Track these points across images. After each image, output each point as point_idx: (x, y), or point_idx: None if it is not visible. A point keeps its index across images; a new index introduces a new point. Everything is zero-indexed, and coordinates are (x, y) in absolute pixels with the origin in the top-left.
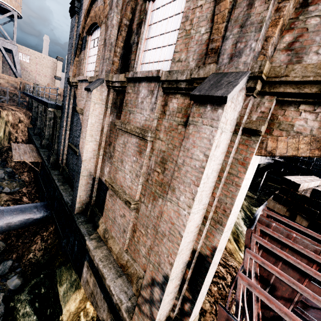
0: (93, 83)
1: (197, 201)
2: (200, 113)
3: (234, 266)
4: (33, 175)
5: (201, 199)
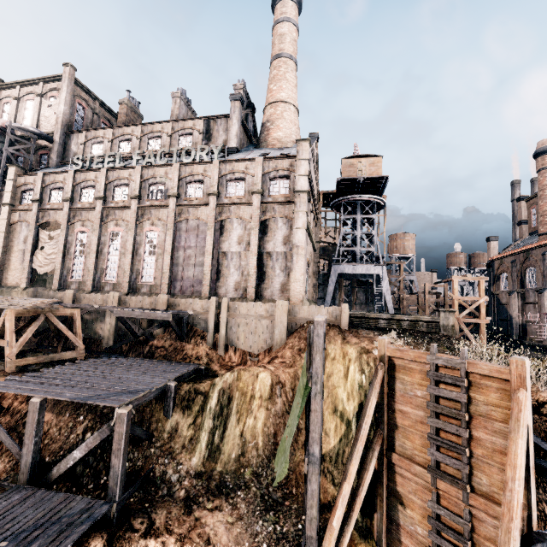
0: (510, 293)
1: (546, 309)
2: (541, 295)
3: None
4: None
5: None
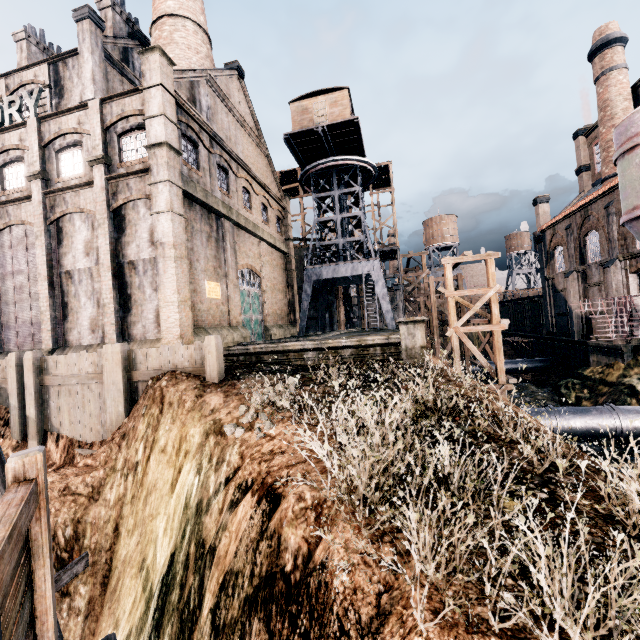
0: (567, 274)
1: (614, 291)
2: (607, 271)
3: None
4: None
5: (617, 291)
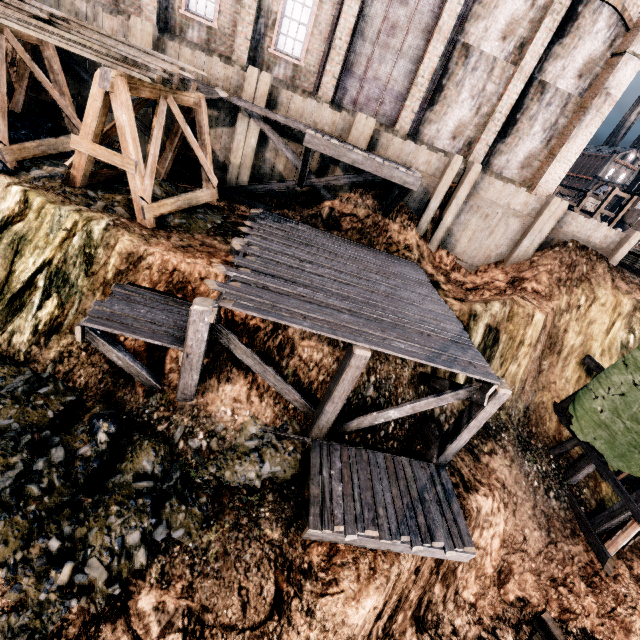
0: None
1: None
2: None
3: None
4: None
5: None
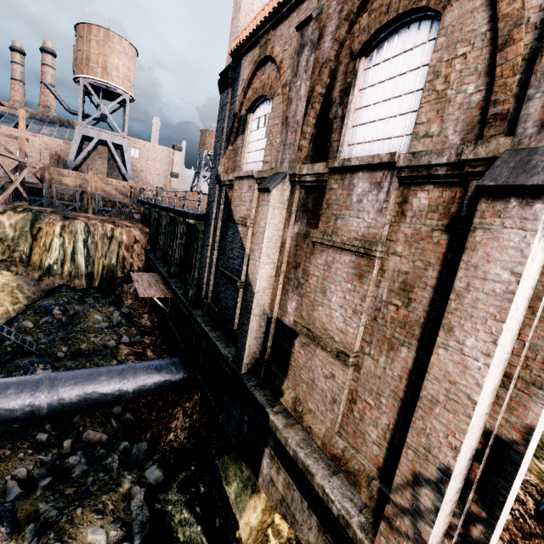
0: (269, 179)
1: (500, 346)
2: (497, 211)
3: (534, 482)
4: (157, 318)
5: (505, 344)
